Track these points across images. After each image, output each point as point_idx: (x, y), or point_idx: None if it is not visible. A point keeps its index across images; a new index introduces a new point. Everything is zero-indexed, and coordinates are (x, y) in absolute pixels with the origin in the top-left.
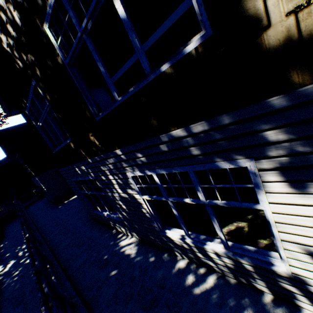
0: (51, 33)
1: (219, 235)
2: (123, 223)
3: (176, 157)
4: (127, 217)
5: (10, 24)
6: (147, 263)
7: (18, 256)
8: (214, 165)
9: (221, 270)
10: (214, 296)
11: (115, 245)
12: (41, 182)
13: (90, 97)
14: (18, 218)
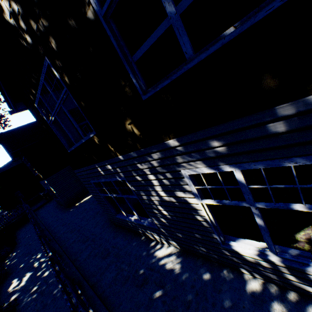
0: None
1: None
2: (158, 231)
3: (302, 140)
4: (166, 225)
5: None
6: (202, 282)
7: (34, 267)
8: None
9: None
10: None
11: (149, 256)
12: (50, 184)
13: (135, 66)
14: (28, 223)
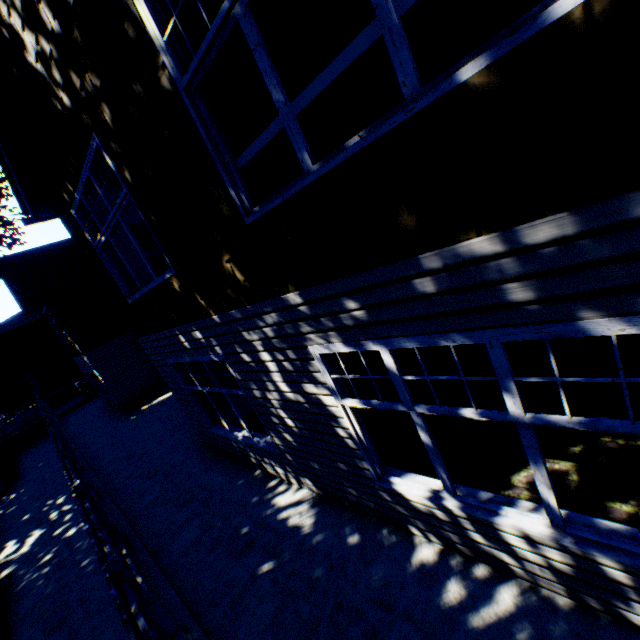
0: (148, 13)
1: (542, 496)
2: (282, 458)
3: (456, 308)
4: (294, 446)
5: (47, 1)
6: (344, 548)
7: (49, 521)
8: (573, 327)
9: (531, 575)
10: (522, 637)
11: (263, 504)
12: (95, 365)
13: (234, 169)
14: (46, 439)
